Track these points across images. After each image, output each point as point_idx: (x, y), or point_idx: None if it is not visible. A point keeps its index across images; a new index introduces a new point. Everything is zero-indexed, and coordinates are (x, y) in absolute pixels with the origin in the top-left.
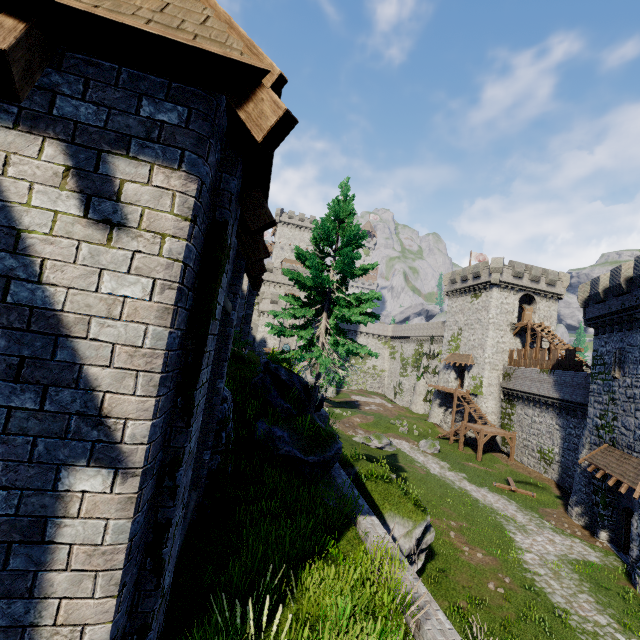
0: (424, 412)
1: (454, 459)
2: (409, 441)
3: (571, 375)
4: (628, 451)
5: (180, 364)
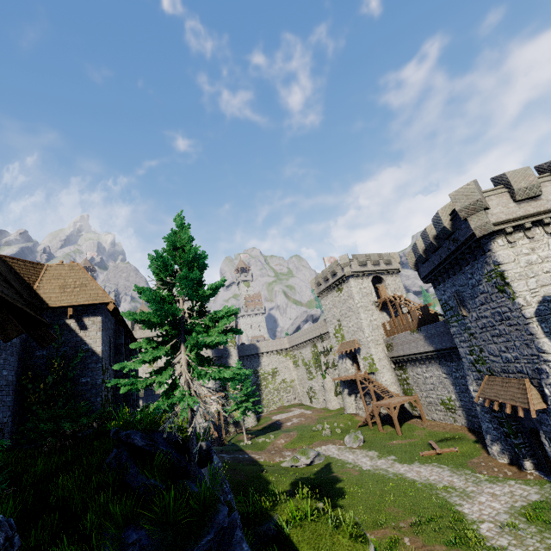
0: (340, 406)
1: (379, 443)
2: (335, 442)
3: (433, 327)
4: (505, 375)
5: None
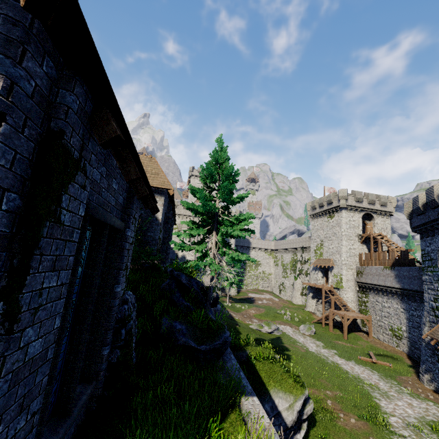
0: (302, 303)
1: (326, 339)
2: (292, 326)
3: (407, 269)
4: None
5: (4, 267)
